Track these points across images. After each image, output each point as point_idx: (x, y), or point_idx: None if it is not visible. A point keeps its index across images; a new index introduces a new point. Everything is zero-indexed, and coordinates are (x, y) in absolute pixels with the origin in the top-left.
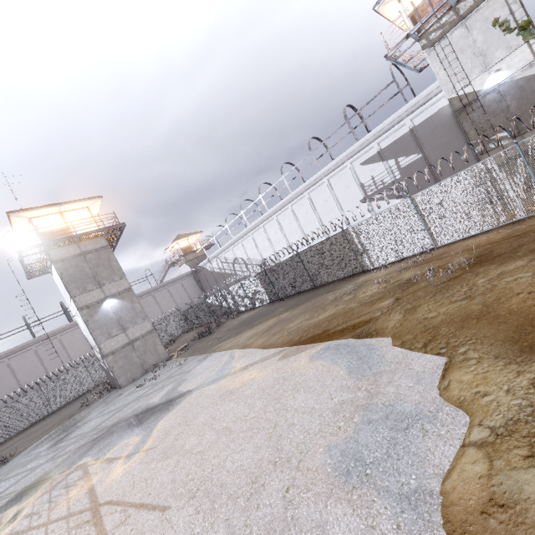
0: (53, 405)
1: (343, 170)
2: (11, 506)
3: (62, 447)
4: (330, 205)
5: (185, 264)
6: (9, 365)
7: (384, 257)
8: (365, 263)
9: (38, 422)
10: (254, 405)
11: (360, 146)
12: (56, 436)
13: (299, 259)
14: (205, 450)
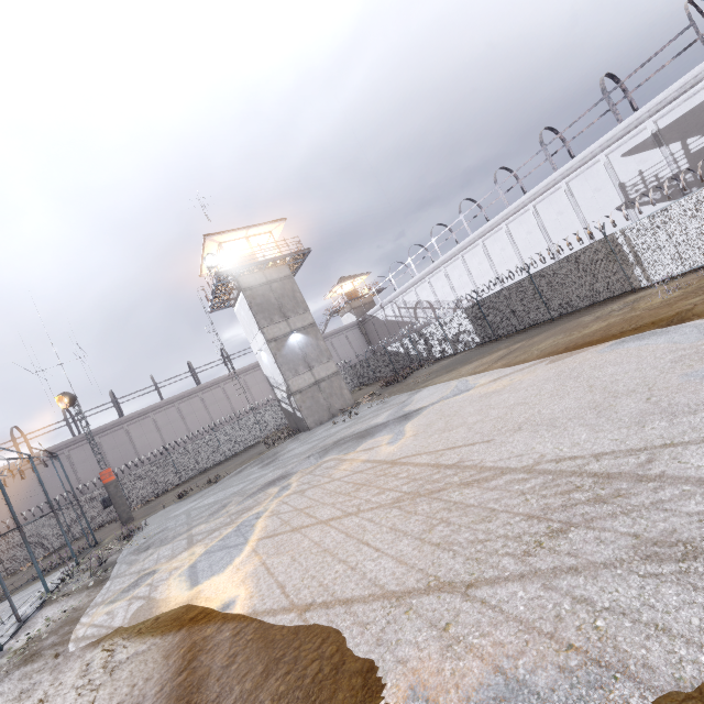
0: (226, 451)
1: (592, 167)
2: (268, 488)
3: (280, 463)
4: (567, 218)
5: (349, 313)
6: (179, 410)
7: (670, 268)
8: (636, 279)
9: (213, 467)
10: (542, 387)
11: (624, 129)
12: (259, 463)
13: (531, 283)
14: (501, 416)
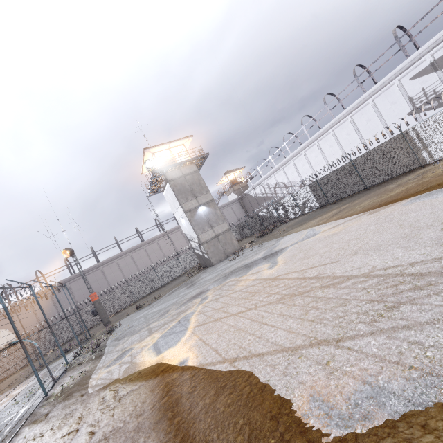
0: (161, 281)
1: (389, 88)
2: (193, 299)
3: (198, 285)
4: (374, 123)
5: (232, 193)
6: (132, 257)
7: None
8: (424, 159)
9: (154, 291)
10: (367, 228)
11: (411, 62)
12: (184, 286)
13: (352, 166)
14: (342, 247)
